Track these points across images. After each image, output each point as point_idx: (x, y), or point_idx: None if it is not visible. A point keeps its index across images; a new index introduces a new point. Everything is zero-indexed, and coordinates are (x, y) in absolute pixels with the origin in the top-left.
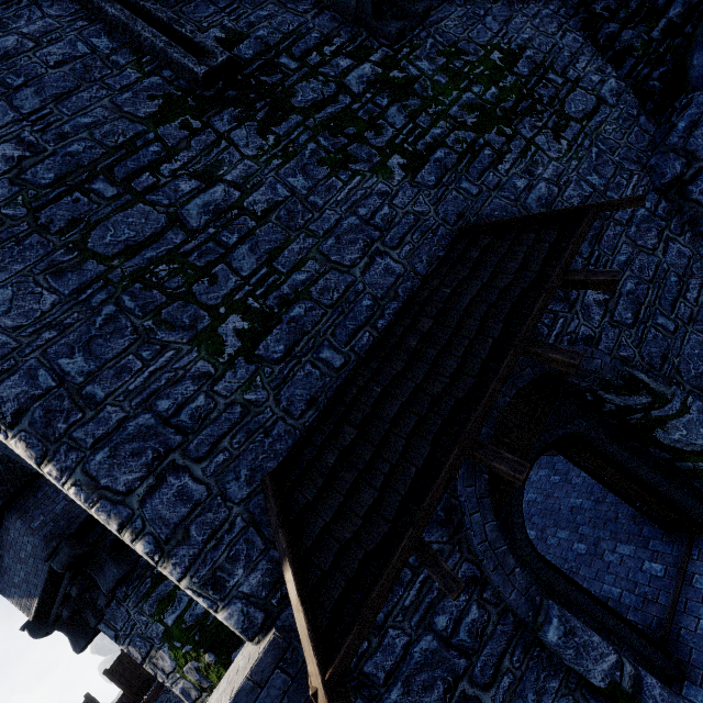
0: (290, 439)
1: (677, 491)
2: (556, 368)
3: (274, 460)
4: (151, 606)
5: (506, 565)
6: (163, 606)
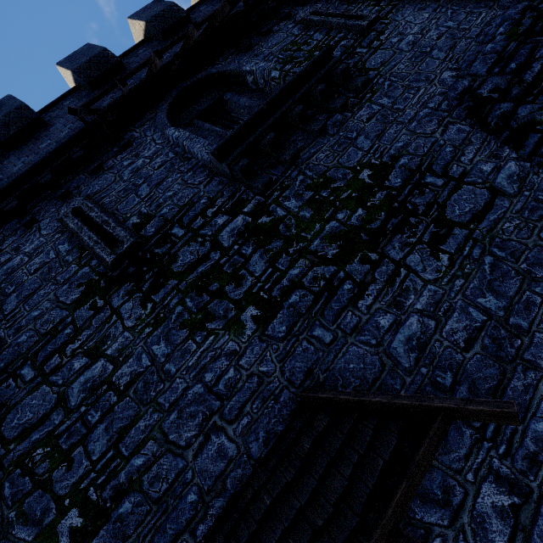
0: None
1: None
2: None
3: None
4: None
5: None
6: None
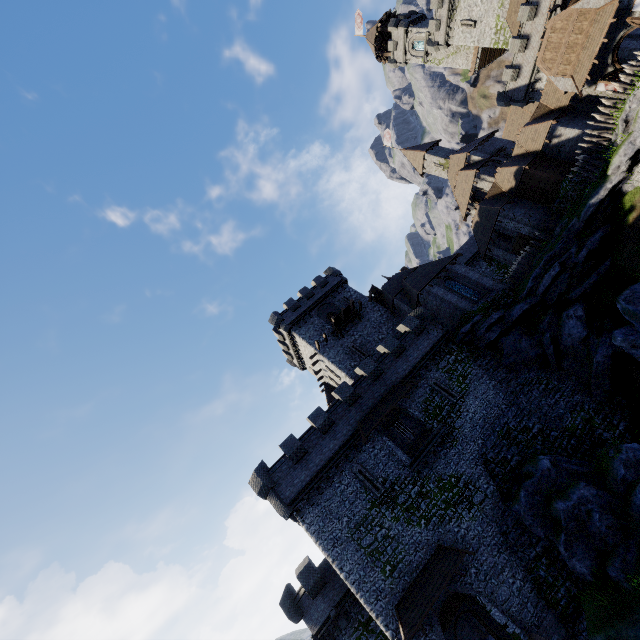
0: (399, 597)
1: (500, 635)
2: (458, 591)
3: (396, 602)
4: (353, 638)
5: (441, 637)
6: (357, 639)
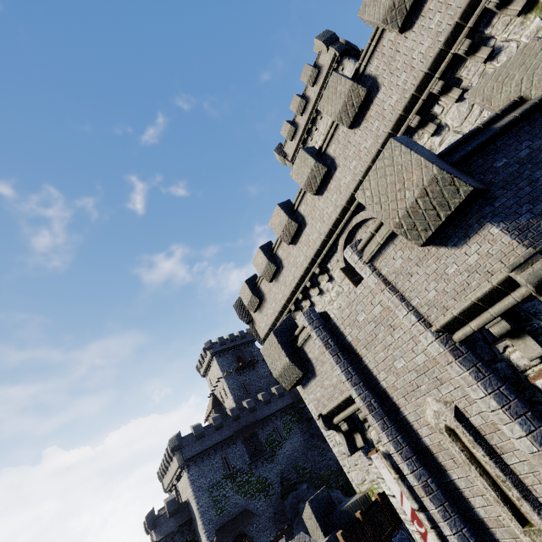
0: (219, 526)
1: None
2: (245, 532)
3: (217, 528)
4: None
5: None
6: None
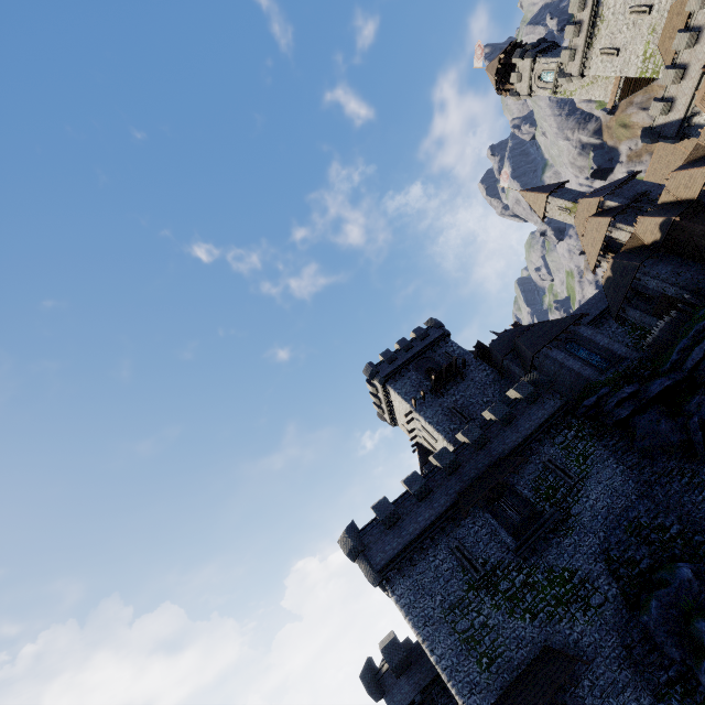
0: (496, 696)
1: None
2: (567, 703)
3: (493, 700)
4: None
5: None
6: None
